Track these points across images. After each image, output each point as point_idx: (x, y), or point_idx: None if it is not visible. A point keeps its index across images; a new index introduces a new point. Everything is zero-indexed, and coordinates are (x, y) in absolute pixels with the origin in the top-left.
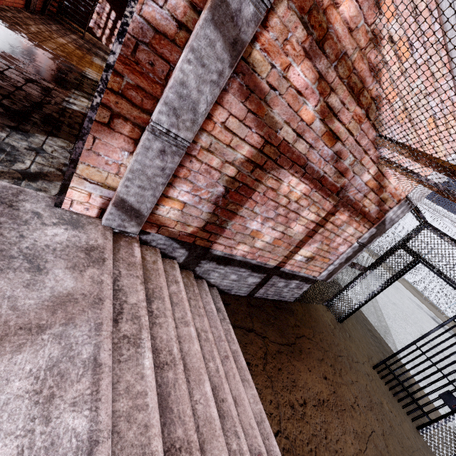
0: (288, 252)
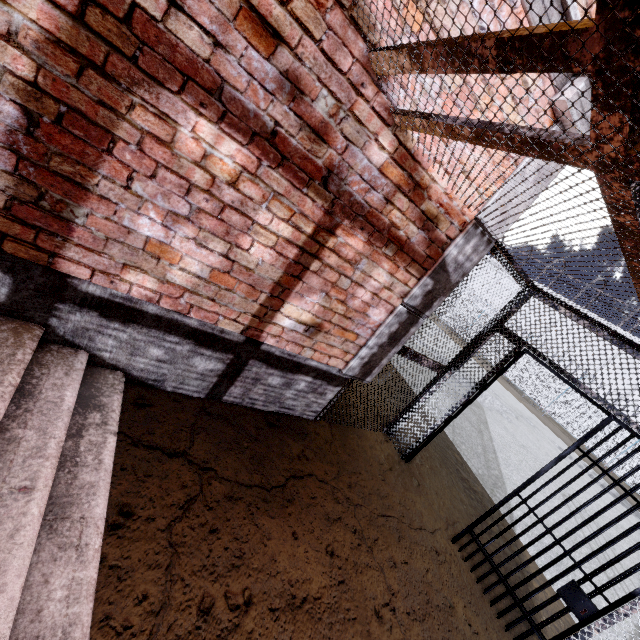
0: (257, 306)
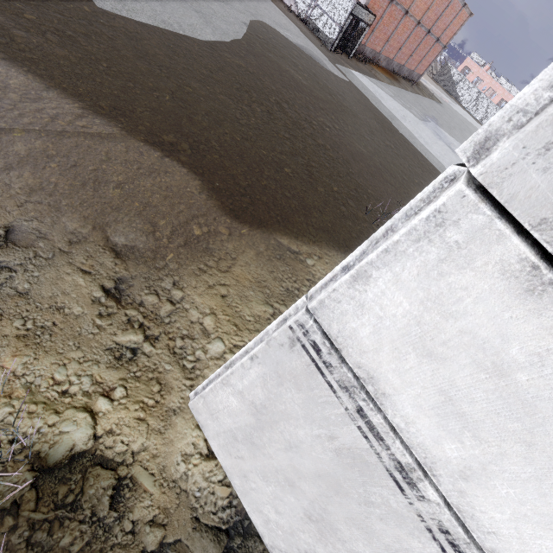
0: None
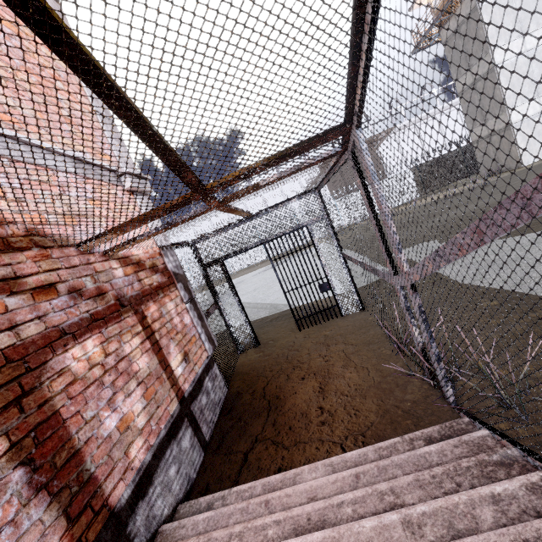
0: (168, 382)
